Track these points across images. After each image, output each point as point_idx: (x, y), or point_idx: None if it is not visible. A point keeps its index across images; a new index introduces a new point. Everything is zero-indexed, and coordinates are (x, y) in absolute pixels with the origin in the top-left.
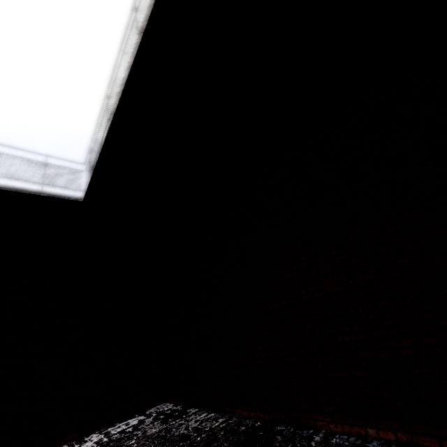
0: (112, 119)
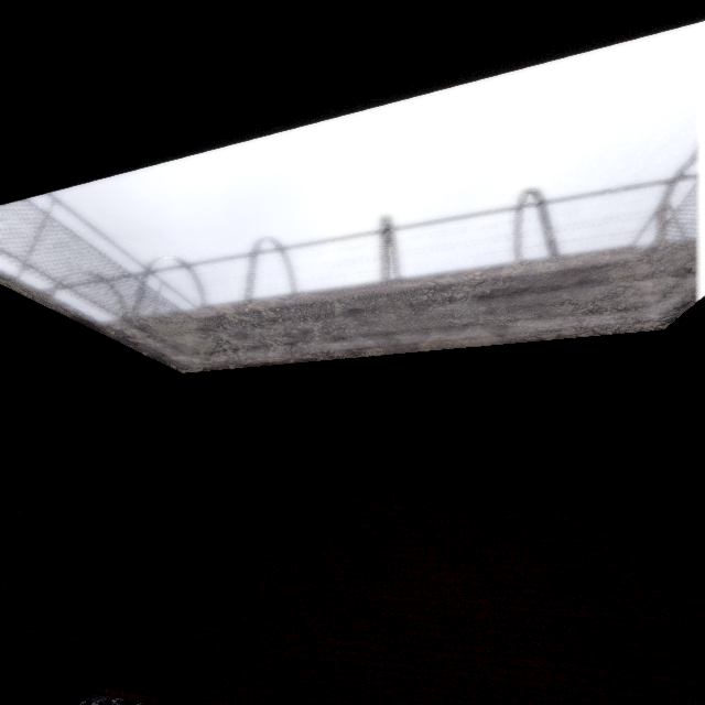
0: (348, 358)
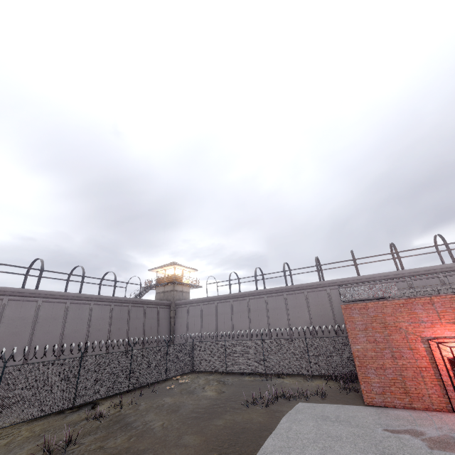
0: None
